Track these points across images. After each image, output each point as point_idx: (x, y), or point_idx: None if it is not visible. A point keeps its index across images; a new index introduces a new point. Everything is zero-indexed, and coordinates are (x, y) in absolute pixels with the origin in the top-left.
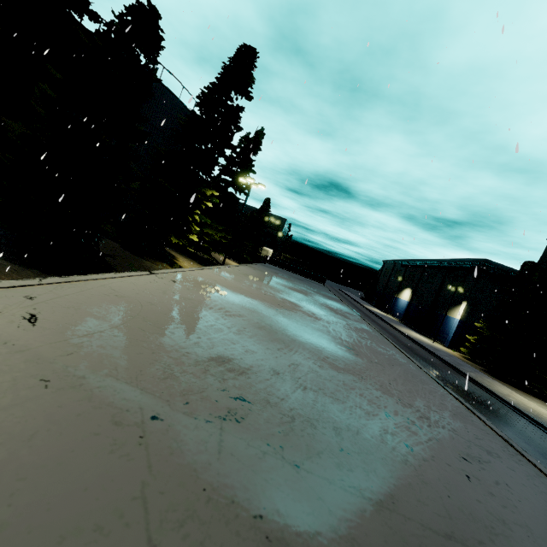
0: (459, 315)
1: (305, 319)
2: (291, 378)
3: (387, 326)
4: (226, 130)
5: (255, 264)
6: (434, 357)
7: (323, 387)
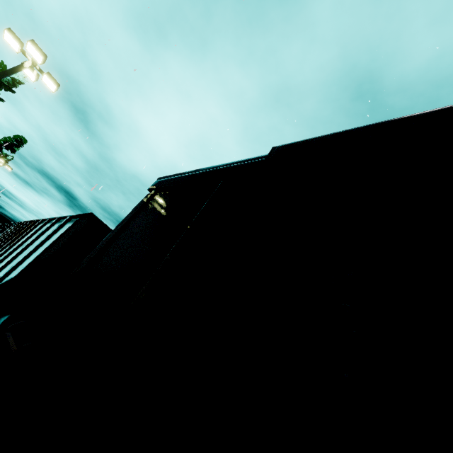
0: None
1: None
2: None
3: None
4: None
5: None
6: None
7: None
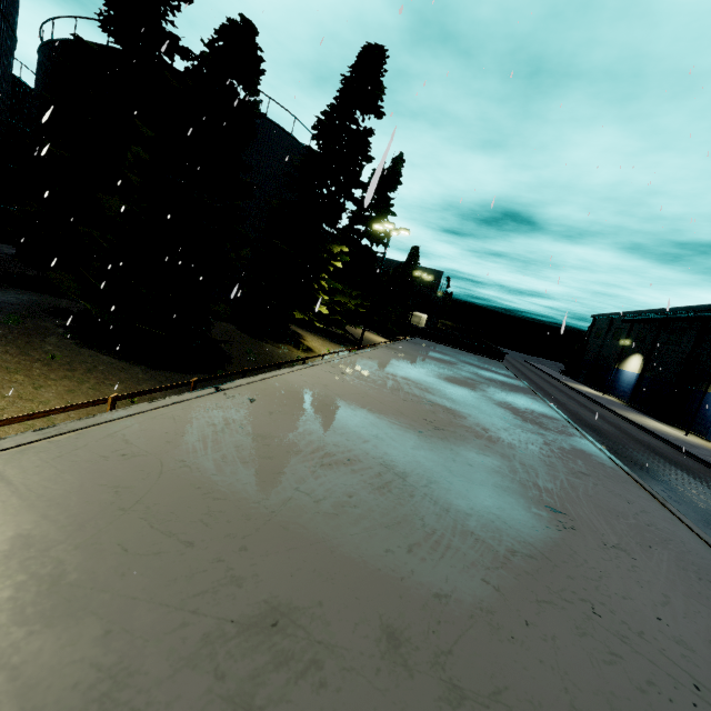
0: None
1: (470, 445)
2: (427, 657)
3: (605, 413)
4: (353, 164)
5: (397, 342)
6: (690, 458)
7: (506, 679)
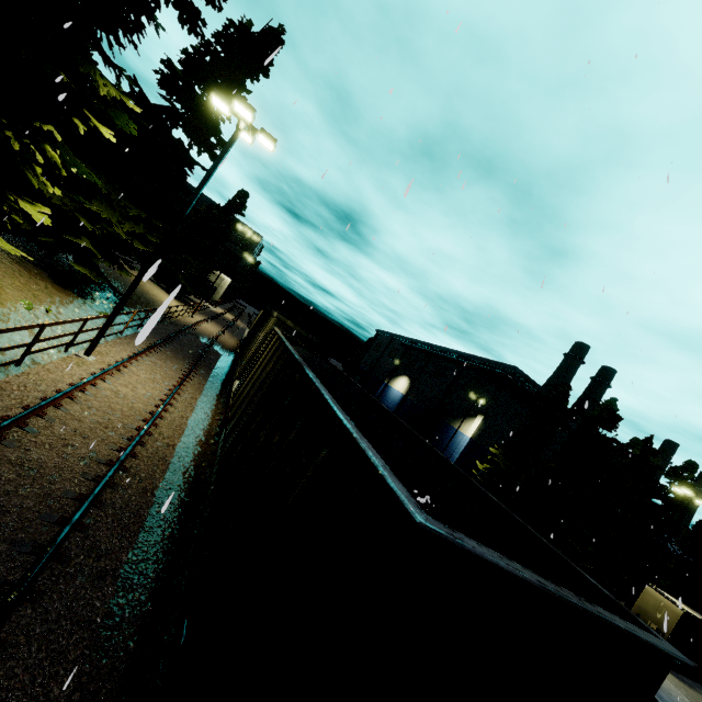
0: (471, 432)
1: None
2: None
3: None
4: None
5: None
6: None
7: None
